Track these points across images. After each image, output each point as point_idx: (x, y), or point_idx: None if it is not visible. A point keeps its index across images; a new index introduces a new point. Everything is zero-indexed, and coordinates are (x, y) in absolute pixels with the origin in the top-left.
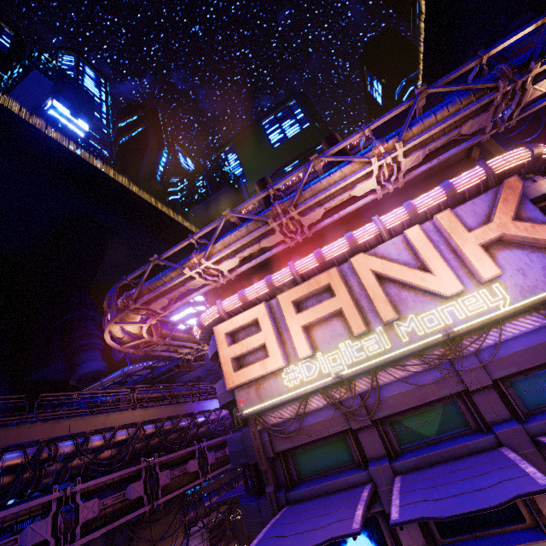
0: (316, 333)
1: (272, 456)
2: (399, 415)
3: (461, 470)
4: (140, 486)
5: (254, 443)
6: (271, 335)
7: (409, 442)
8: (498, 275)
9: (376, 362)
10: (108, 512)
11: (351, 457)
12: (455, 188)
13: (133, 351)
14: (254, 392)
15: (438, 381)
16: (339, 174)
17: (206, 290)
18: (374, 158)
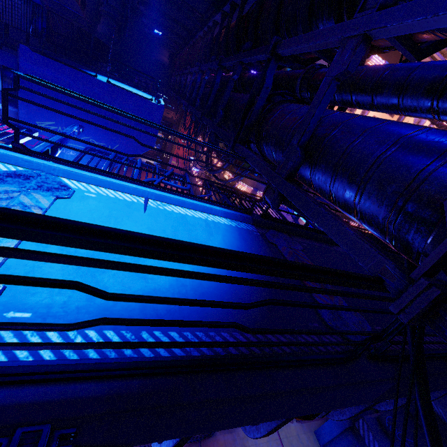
0: None
1: None
2: None
3: None
4: None
5: None
6: None
7: None
8: None
9: None
10: None
11: None
12: None
13: None
14: None
15: None
16: None
17: None
18: None
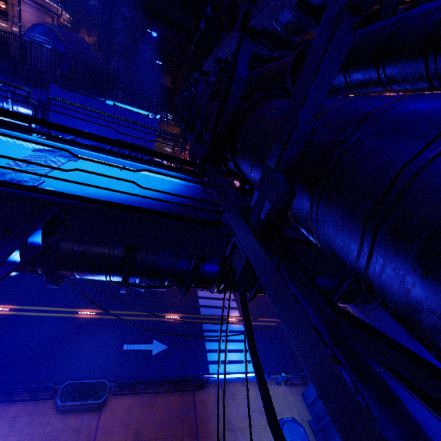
0: None
1: None
2: None
3: None
4: None
5: None
6: None
7: None
8: None
9: None
10: None
11: None
12: None
13: None
14: None
15: None
16: None
17: None
18: None
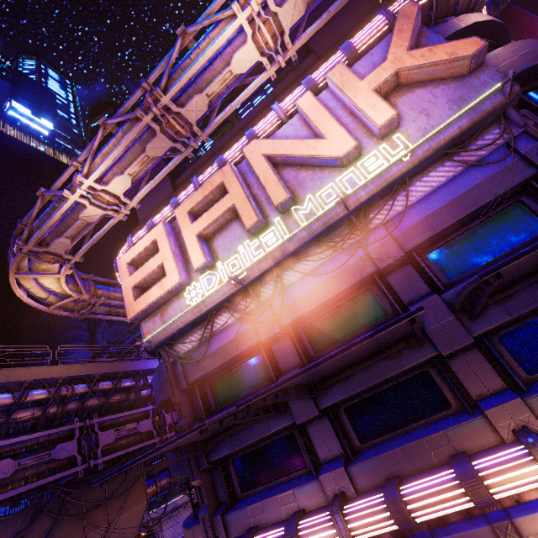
0: (216, 243)
1: (186, 388)
2: (314, 318)
3: None
4: (72, 446)
5: (167, 376)
6: (168, 253)
7: (326, 345)
8: (394, 117)
9: (269, 252)
10: (30, 473)
11: (267, 375)
12: (355, 47)
13: (67, 314)
14: (159, 319)
15: (348, 268)
16: (206, 41)
17: (111, 225)
18: (236, 4)
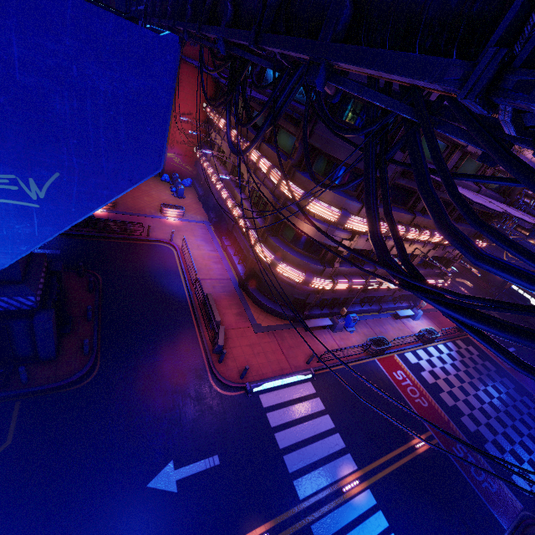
0: None
1: None
2: (471, 156)
3: (491, 200)
4: None
5: None
6: None
7: (456, 170)
8: None
9: None
10: None
11: None
12: None
13: None
14: None
15: None
16: None
17: None
18: None
